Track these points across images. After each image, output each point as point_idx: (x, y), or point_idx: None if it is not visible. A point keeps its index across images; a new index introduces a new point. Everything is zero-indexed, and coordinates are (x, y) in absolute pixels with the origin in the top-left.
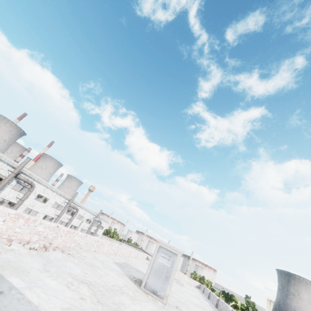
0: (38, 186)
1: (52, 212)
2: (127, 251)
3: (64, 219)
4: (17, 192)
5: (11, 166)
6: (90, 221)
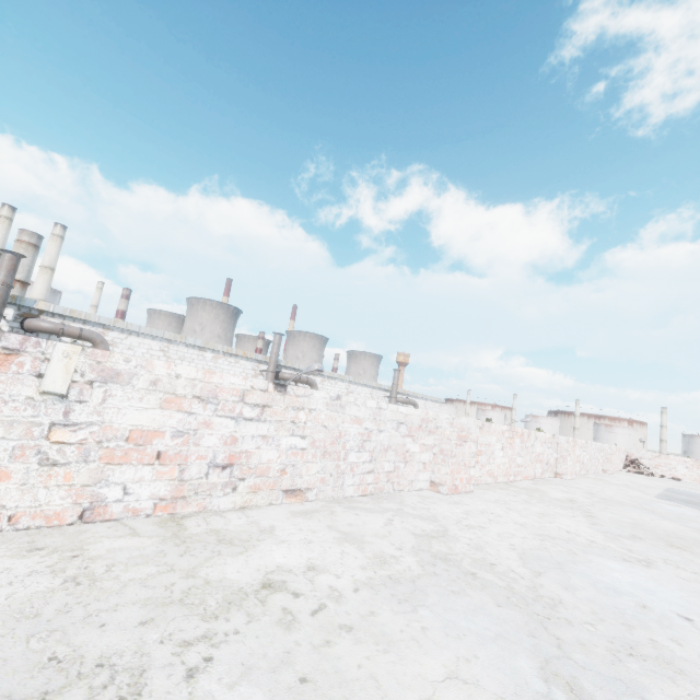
0: (134, 343)
1: None
2: (355, 436)
3: None
4: None
5: None
6: None
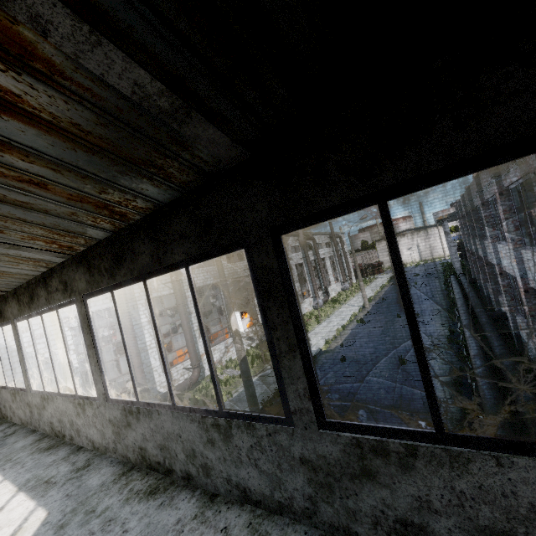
0: None
1: (296, 258)
2: None
3: (310, 258)
4: None
5: None
6: (328, 245)
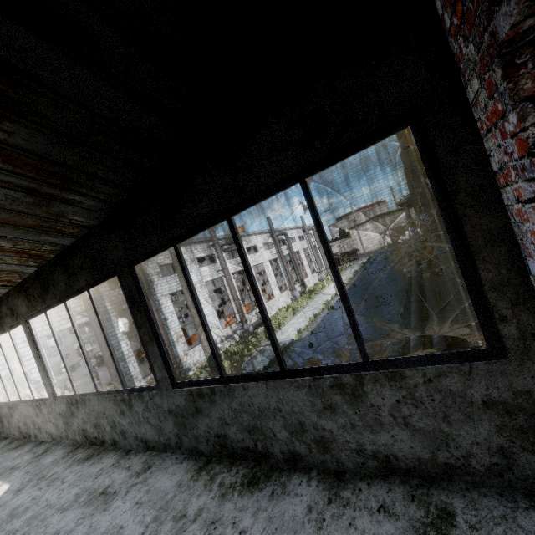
0: None
1: (270, 254)
2: None
3: (284, 252)
4: (233, 260)
5: (205, 242)
6: (302, 238)
